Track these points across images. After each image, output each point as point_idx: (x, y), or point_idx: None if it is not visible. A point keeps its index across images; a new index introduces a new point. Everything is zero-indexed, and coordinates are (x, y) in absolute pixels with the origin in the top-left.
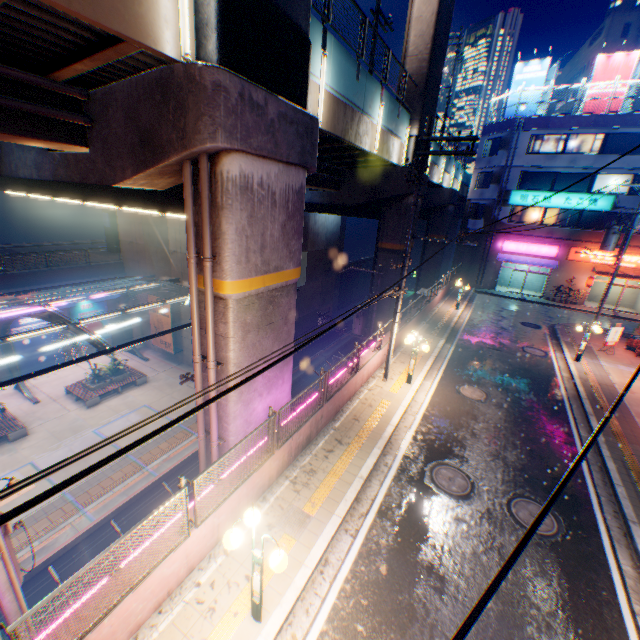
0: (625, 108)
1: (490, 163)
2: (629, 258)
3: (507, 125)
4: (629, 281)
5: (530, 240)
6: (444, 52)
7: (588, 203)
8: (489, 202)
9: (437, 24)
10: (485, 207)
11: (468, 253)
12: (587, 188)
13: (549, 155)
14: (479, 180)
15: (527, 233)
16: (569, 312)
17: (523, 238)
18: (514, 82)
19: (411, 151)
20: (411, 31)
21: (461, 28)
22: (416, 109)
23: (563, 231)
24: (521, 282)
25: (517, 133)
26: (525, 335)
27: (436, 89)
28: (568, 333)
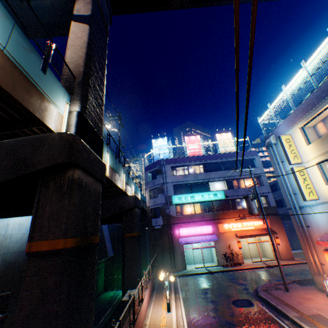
0: (205, 155)
1: (154, 183)
2: (249, 223)
3: (157, 163)
4: (253, 238)
5: (194, 224)
6: (103, 82)
7: (213, 196)
8: (161, 204)
9: (90, 49)
10: (160, 208)
11: (159, 243)
12: (209, 188)
13: (183, 174)
14: (151, 194)
15: (190, 219)
16: (245, 272)
17: (190, 223)
18: (154, 146)
19: (74, 122)
20: (68, 50)
21: (120, 112)
22: (77, 92)
23: (209, 214)
24: (199, 257)
25: (164, 165)
26: (257, 324)
27: (100, 98)
28: (279, 299)
